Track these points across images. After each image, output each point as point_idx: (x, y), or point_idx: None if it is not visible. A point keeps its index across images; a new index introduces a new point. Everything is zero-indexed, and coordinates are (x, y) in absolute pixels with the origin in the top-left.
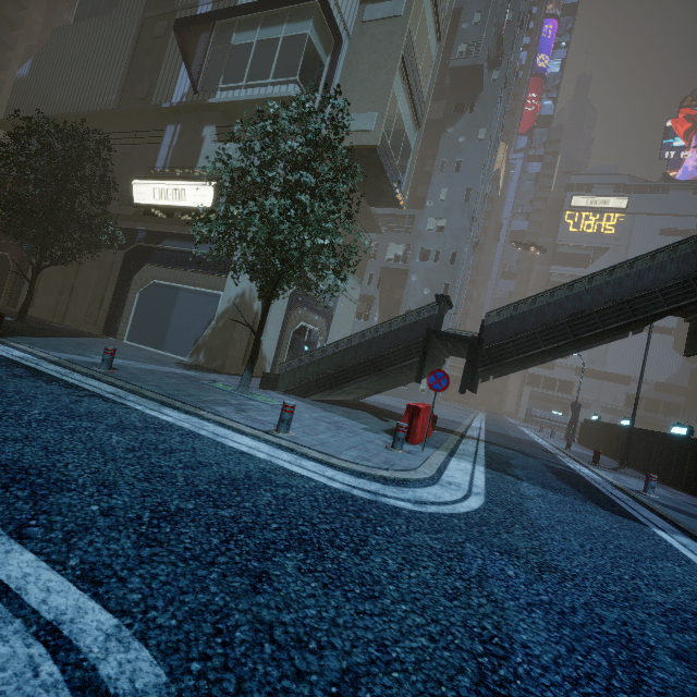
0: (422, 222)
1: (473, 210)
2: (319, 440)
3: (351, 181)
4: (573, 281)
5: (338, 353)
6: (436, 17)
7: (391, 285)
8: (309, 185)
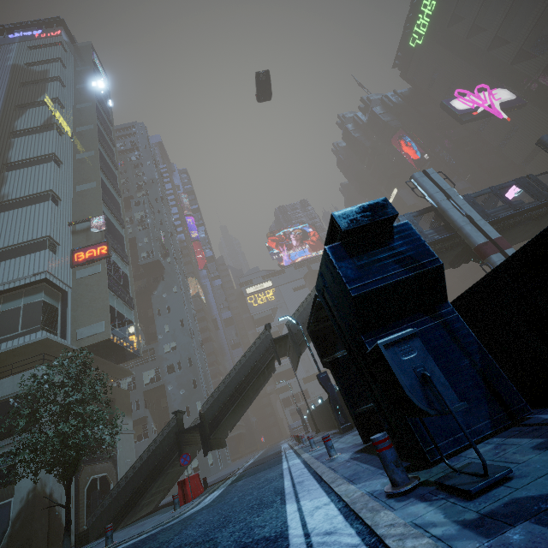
0: (160, 350)
1: (189, 329)
2: (132, 534)
3: (102, 381)
4: (229, 373)
5: (129, 481)
6: (121, 258)
7: (157, 399)
8: (79, 399)
